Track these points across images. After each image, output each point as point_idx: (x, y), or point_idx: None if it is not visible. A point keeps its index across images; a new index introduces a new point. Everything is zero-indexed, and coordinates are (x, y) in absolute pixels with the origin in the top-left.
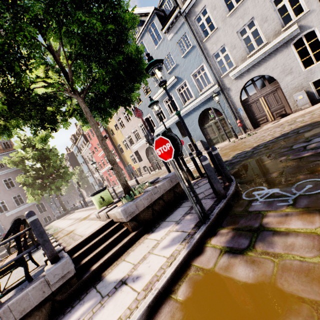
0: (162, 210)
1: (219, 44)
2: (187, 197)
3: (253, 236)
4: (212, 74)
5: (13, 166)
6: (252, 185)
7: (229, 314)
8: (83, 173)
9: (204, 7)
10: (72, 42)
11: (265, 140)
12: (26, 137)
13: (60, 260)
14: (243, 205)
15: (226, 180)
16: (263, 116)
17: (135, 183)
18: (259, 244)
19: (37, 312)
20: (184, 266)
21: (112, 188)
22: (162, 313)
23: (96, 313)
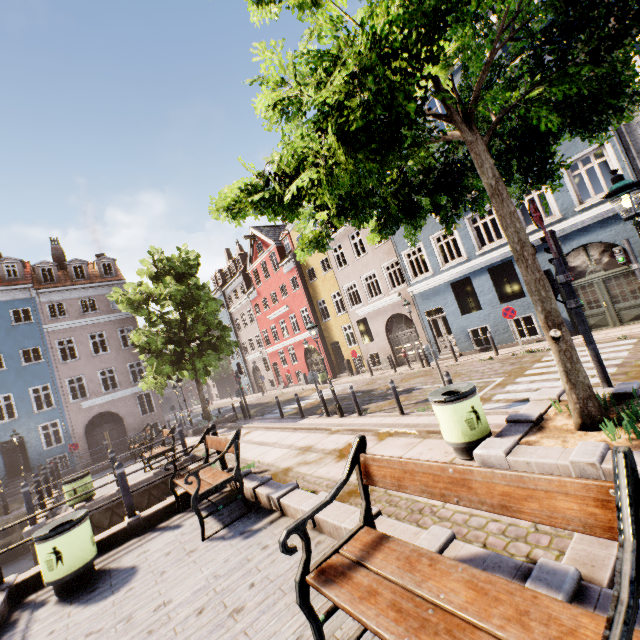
0: None
1: None
2: None
3: None
4: (627, 165)
5: (128, 309)
6: None
7: None
8: None
9: None
10: None
11: None
12: (163, 257)
13: None
14: None
15: None
16: None
17: (366, 388)
18: None
19: None
20: None
21: (350, 390)
22: None
23: None
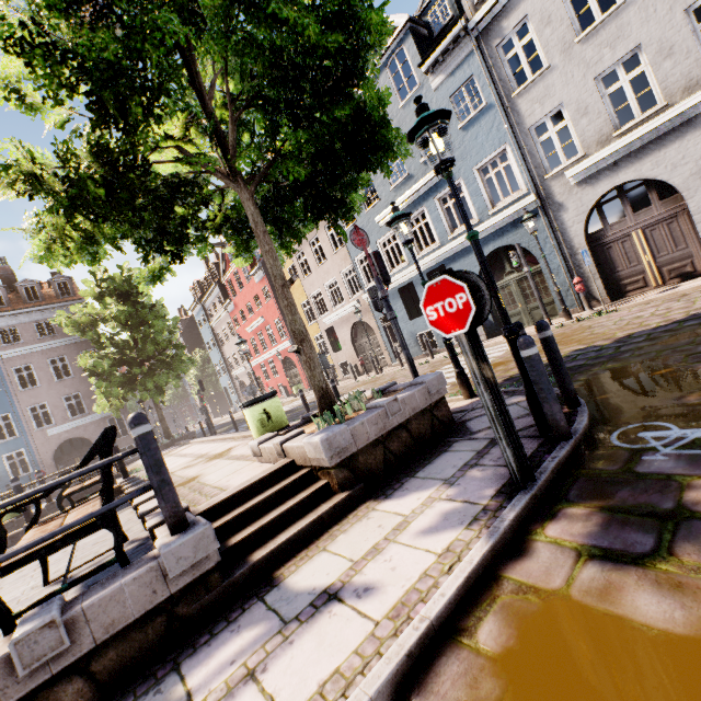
0: (405, 454)
1: (549, 103)
2: (463, 431)
3: (663, 528)
4: (524, 169)
5: (75, 332)
6: (634, 418)
7: (635, 700)
8: (209, 365)
9: (524, 20)
10: (246, 68)
11: (646, 325)
12: (107, 275)
13: (192, 529)
14: (617, 458)
15: (565, 402)
16: (636, 274)
17: None
18: (687, 547)
19: (138, 633)
20: (484, 578)
21: None
22: (443, 676)
23: (274, 654)
